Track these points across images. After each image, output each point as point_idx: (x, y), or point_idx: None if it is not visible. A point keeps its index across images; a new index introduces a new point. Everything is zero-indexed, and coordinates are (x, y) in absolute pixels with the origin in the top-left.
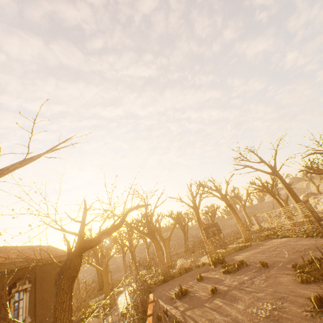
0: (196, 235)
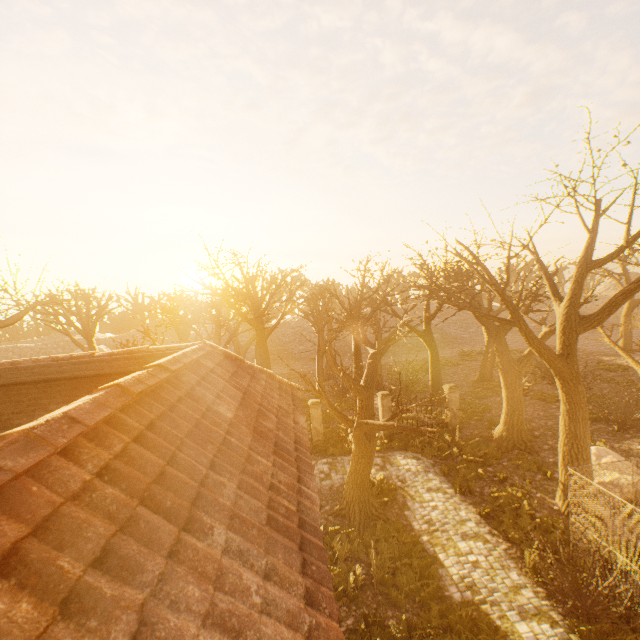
0: (444, 331)
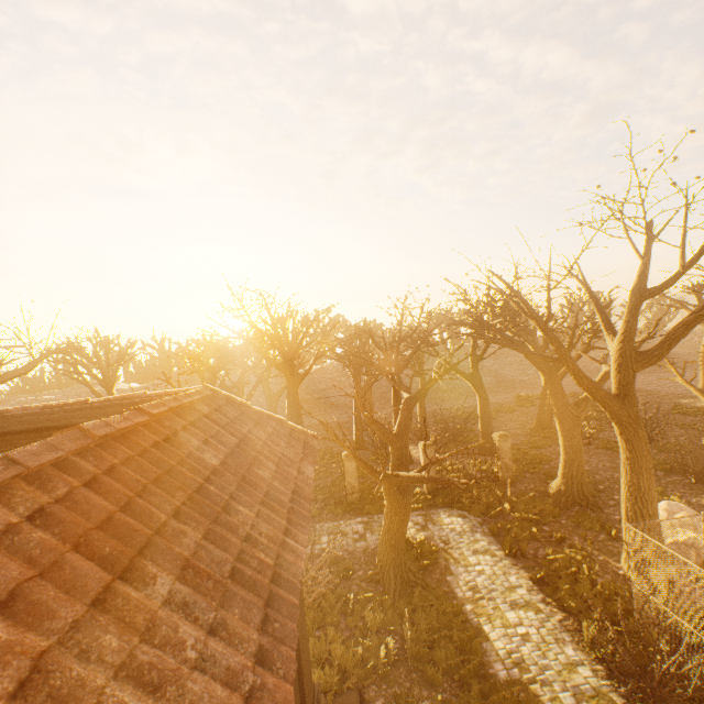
0: (499, 373)
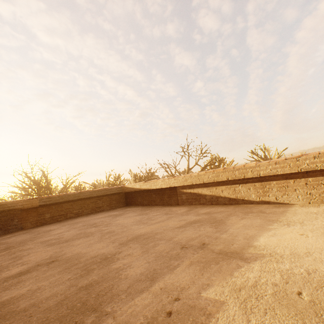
0: None
